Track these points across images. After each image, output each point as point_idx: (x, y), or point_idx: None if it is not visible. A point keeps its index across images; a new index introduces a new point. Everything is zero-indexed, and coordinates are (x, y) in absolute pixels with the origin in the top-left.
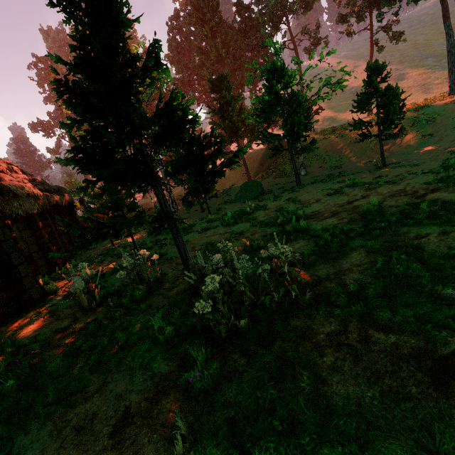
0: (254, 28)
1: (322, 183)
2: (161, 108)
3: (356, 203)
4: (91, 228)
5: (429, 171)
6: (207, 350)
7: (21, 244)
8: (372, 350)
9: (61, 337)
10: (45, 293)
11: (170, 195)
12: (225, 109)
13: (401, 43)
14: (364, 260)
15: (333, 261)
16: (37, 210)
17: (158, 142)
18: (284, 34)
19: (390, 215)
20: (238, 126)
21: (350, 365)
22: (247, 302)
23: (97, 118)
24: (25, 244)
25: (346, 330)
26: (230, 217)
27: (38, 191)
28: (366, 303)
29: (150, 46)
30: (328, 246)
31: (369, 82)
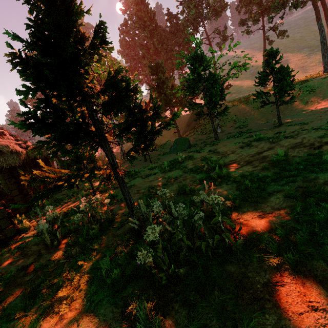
0: (180, 30)
1: (234, 138)
2: (109, 80)
3: (265, 154)
4: (49, 181)
5: (318, 128)
6: (149, 303)
7: (6, 190)
8: (315, 308)
9: (24, 274)
10: (19, 231)
11: (122, 149)
12: (161, 86)
13: (285, 38)
14: (283, 204)
15: (255, 205)
16: (18, 163)
17: (106, 108)
18: (202, 34)
19: (296, 164)
20: (170, 98)
21: (296, 327)
22: (185, 248)
23: (50, 87)
24: (9, 189)
25: (282, 280)
26: (166, 165)
27: (19, 149)
28: (296, 249)
29: (97, 28)
30: (248, 190)
31: (267, 64)
